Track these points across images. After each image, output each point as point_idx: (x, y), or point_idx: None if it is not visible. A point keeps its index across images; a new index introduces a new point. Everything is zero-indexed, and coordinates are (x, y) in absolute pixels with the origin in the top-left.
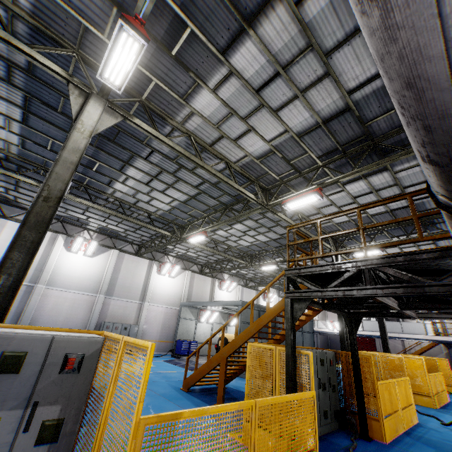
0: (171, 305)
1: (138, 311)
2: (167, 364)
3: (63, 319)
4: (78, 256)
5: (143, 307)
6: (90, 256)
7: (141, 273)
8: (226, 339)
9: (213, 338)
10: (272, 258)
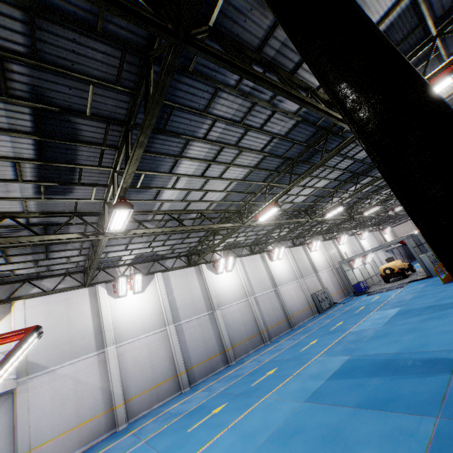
0: (327, 268)
1: (318, 280)
2: (378, 294)
3: (297, 301)
4: (276, 262)
5: (319, 276)
6: (281, 259)
7: (304, 256)
8: (389, 267)
9: (364, 276)
10: (385, 204)
